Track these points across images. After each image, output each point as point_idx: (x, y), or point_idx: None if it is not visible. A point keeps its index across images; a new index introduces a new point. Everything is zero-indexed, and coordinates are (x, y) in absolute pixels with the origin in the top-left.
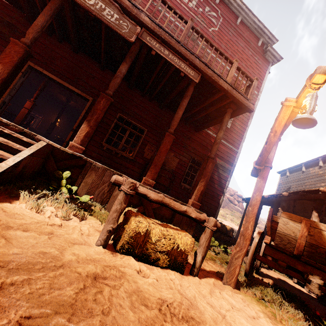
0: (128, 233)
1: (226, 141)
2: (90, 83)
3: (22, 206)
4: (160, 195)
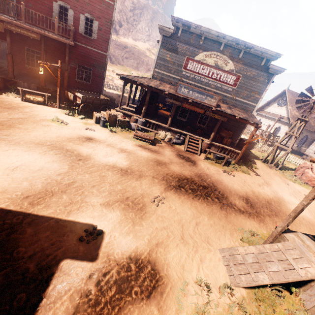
0: (26, 98)
1: (97, 49)
2: (1, 32)
3: (5, 96)
4: (30, 90)
